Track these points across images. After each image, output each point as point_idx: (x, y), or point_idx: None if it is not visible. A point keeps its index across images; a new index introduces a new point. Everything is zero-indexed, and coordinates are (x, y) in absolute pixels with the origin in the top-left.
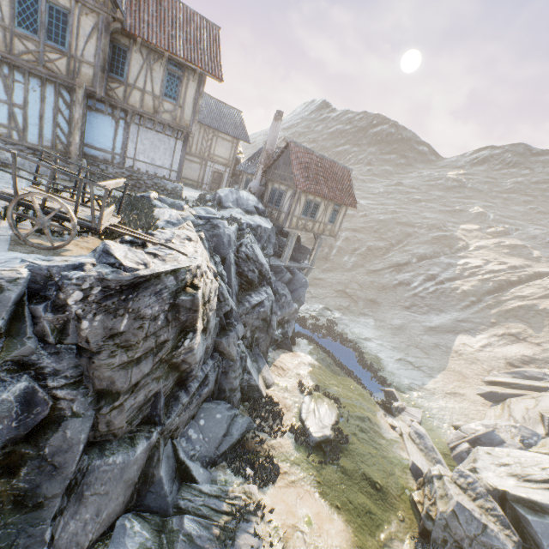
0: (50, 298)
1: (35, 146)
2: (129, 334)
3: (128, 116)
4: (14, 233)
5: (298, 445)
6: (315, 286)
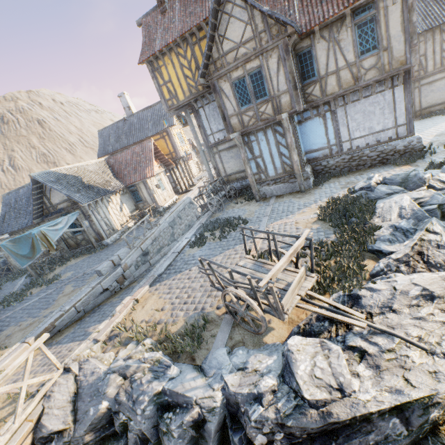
0: (243, 426)
1: (274, 177)
2: None
3: (330, 105)
4: (232, 317)
5: None
6: None
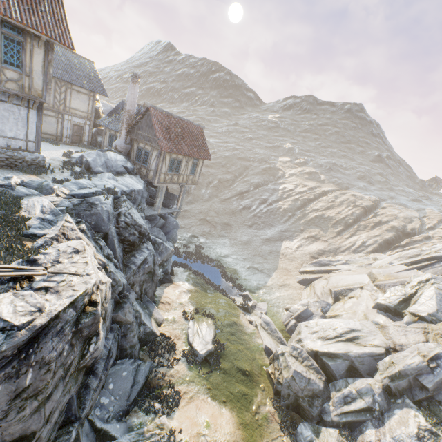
0: None
1: None
2: (37, 382)
3: None
4: None
5: (190, 365)
6: (182, 218)
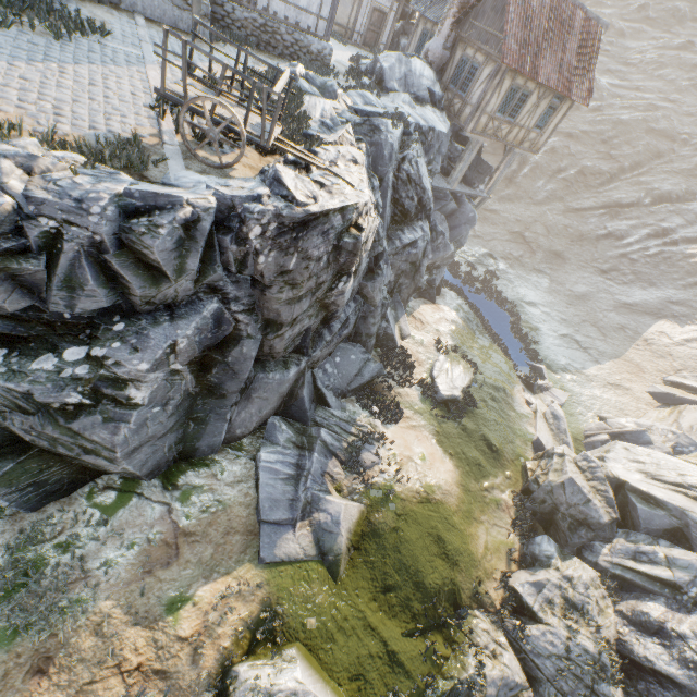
0: (233, 230)
1: None
2: (296, 273)
3: None
4: (185, 146)
5: (423, 398)
6: (482, 222)
